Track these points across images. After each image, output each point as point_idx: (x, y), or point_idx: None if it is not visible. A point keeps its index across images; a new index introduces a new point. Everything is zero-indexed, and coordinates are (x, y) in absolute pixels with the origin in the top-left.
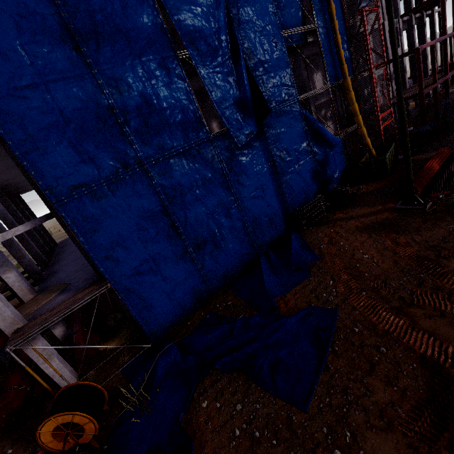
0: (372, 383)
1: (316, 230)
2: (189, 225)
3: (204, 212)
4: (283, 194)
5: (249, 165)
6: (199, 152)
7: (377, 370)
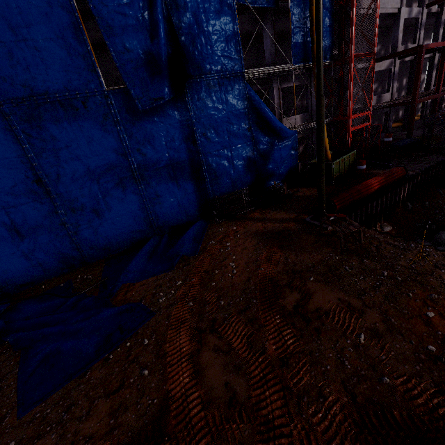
0: (99, 407)
1: (224, 224)
2: (61, 185)
3: (86, 175)
4: (202, 177)
5: (158, 135)
6: (86, 105)
7: (119, 394)
